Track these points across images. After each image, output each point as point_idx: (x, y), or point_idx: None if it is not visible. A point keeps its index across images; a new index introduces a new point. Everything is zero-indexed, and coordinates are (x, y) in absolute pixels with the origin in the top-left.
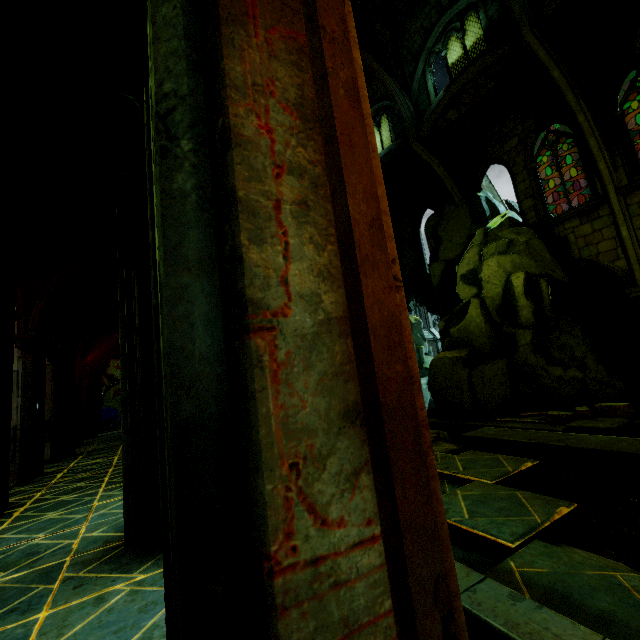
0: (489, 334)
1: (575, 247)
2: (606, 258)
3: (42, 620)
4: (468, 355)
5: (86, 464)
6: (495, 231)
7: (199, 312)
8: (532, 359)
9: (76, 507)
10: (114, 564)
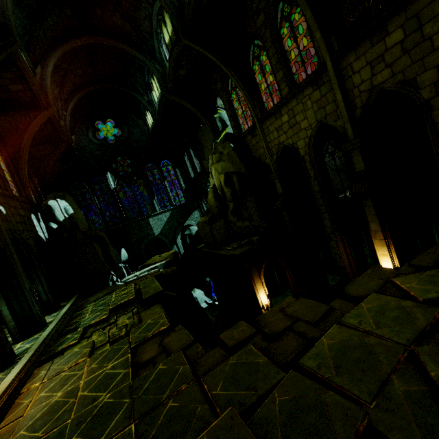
0: (218, 206)
1: (253, 151)
2: (263, 158)
3: None
4: (209, 219)
5: None
6: (217, 145)
7: None
8: (232, 218)
9: None
10: None
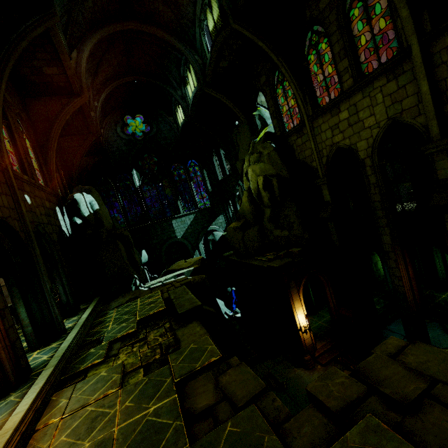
0: (252, 212)
1: (297, 152)
2: (309, 160)
3: None
4: (242, 225)
5: None
6: (256, 145)
7: None
8: (268, 226)
9: None
10: None
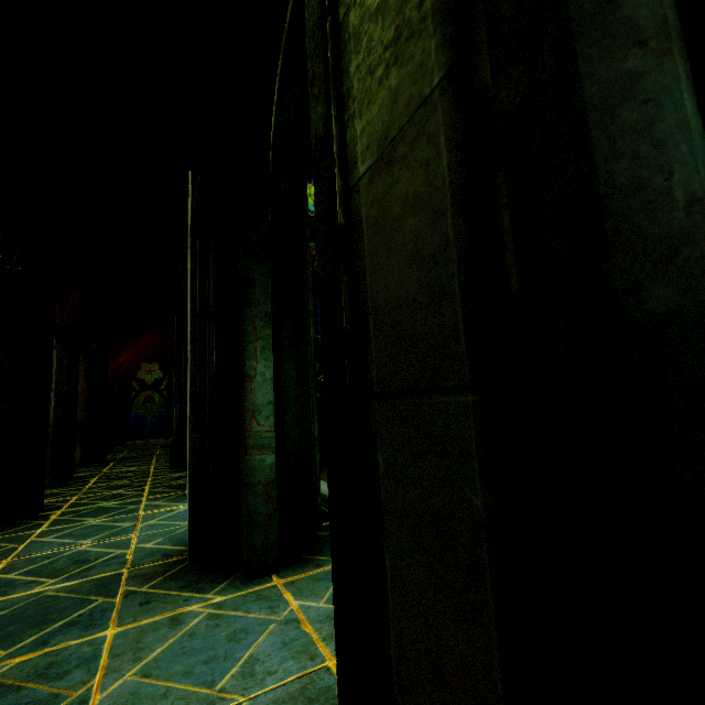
0: None
1: None
2: None
3: (111, 639)
4: None
5: (120, 471)
6: None
7: (677, 117)
8: None
9: (120, 515)
10: (181, 581)
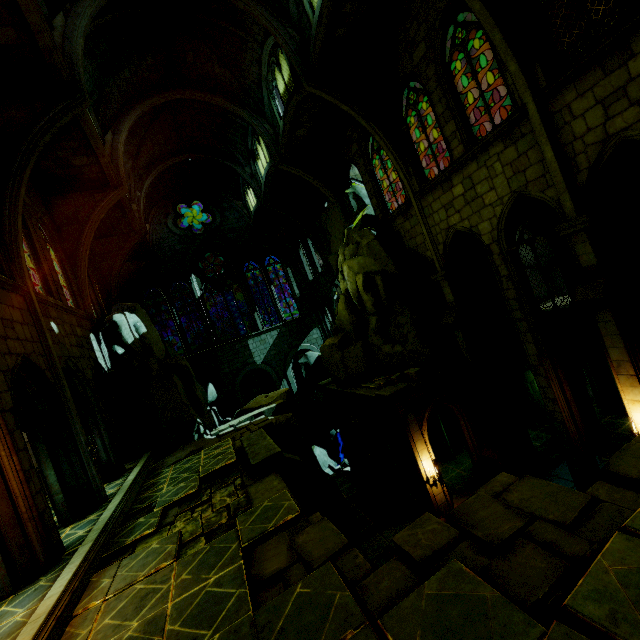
0: (352, 322)
1: (405, 240)
2: (421, 249)
3: None
4: (340, 341)
5: None
6: (352, 233)
7: None
8: (375, 340)
9: None
10: None
